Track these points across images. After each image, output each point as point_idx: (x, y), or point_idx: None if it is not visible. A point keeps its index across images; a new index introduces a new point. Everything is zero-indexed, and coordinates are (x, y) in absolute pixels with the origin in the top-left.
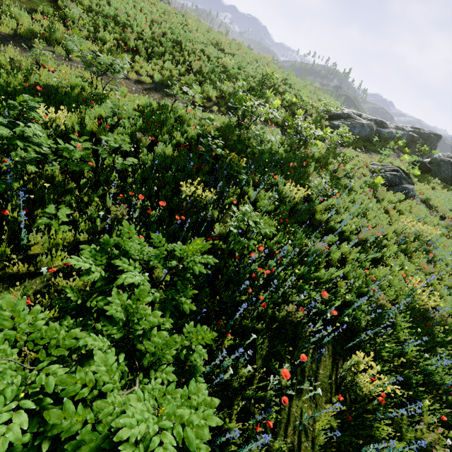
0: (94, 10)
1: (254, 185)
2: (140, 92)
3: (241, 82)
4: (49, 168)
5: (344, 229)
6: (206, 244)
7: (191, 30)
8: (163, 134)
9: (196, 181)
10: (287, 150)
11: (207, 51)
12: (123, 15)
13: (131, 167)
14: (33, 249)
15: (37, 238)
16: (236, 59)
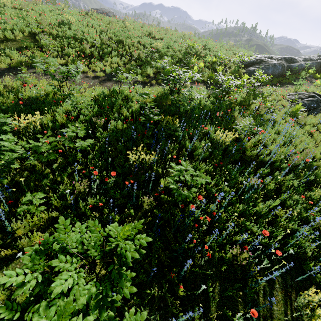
0: (60, 35)
1: (190, 137)
2: (97, 84)
3: (166, 59)
4: (28, 162)
5: (274, 159)
6: (138, 224)
7: (129, 30)
8: (113, 113)
9: (140, 147)
10: (213, 101)
11: (142, 41)
12: (80, 33)
13: (90, 145)
14: (18, 232)
15: (17, 224)
16: (165, 41)
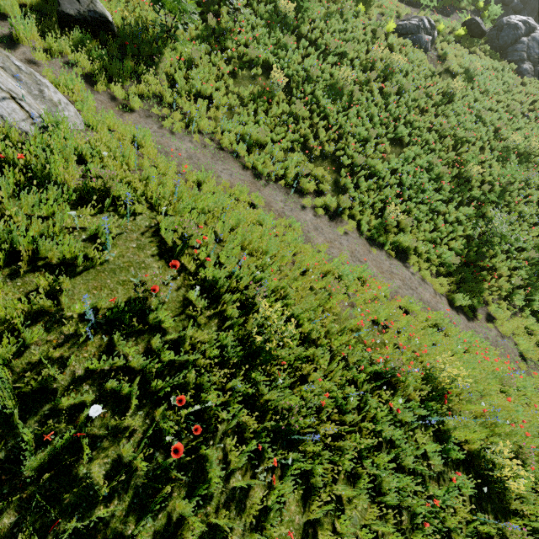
0: None
1: (261, 3)
2: None
3: None
4: None
5: (320, 42)
6: None
7: None
8: None
9: None
10: None
11: None
12: None
13: None
14: None
15: None
16: None
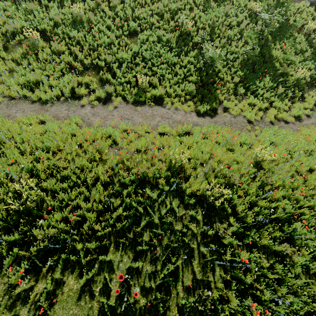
0: None
1: None
2: None
3: None
4: None
5: None
6: None
7: None
8: None
9: None
10: None
11: None
12: None
13: None
14: None
15: None
16: None
